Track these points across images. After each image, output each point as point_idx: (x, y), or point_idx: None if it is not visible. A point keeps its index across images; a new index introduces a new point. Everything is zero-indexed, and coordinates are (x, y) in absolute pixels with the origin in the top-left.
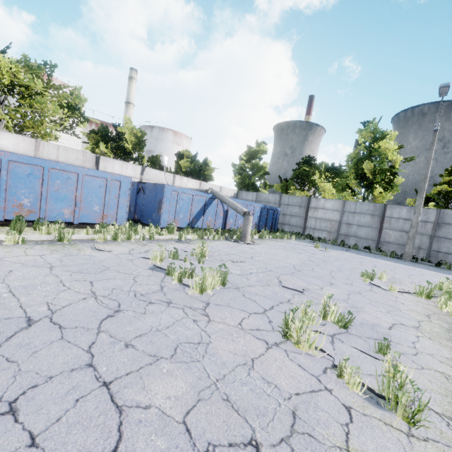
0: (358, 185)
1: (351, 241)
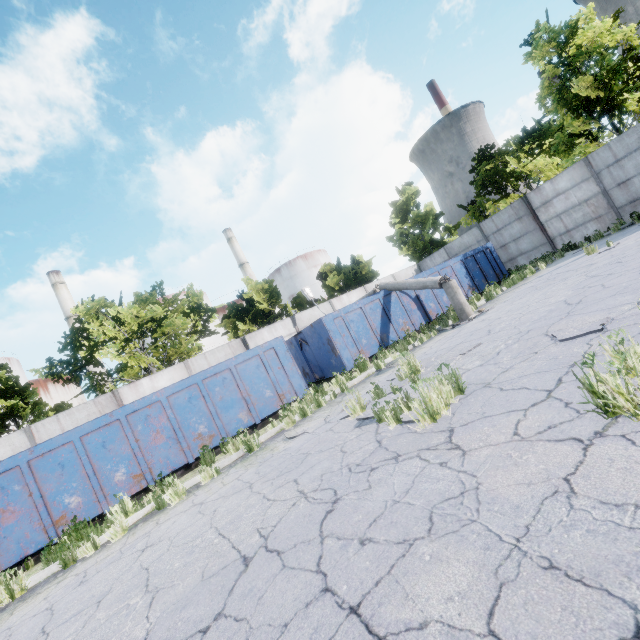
0: (589, 121)
1: None
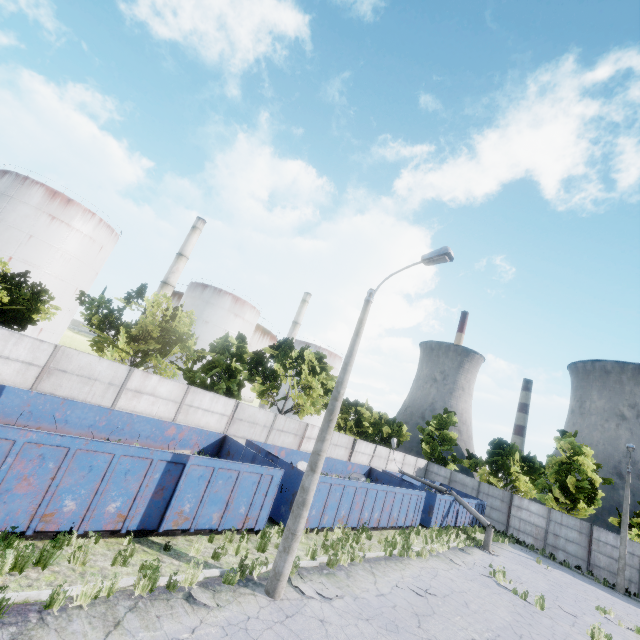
0: (561, 495)
1: (560, 554)
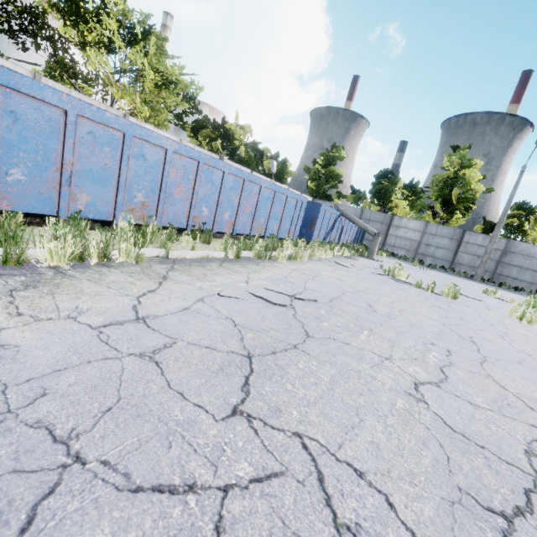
0: (441, 209)
1: (427, 260)
